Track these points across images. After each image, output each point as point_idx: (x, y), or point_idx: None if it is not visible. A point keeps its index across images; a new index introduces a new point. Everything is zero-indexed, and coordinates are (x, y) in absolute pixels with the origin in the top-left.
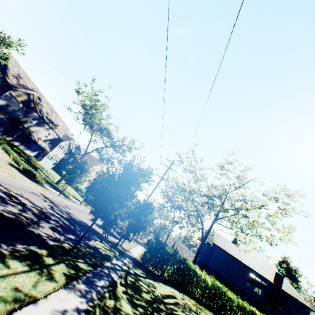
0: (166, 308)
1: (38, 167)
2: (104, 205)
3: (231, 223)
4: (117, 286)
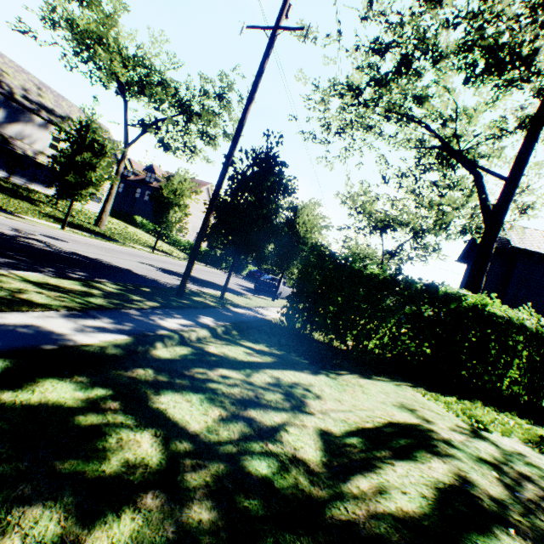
0: None
1: (39, 201)
2: None
3: None
4: None
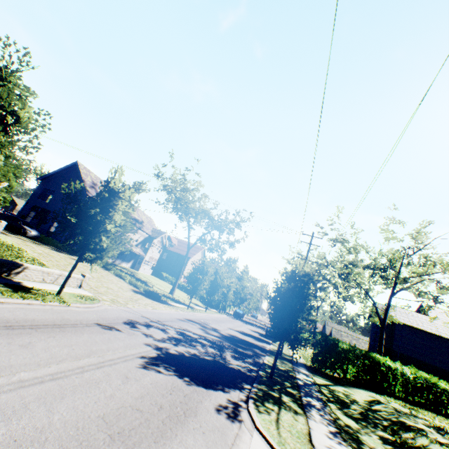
0: (381, 416)
1: (146, 281)
2: (292, 327)
3: (419, 295)
4: (327, 404)
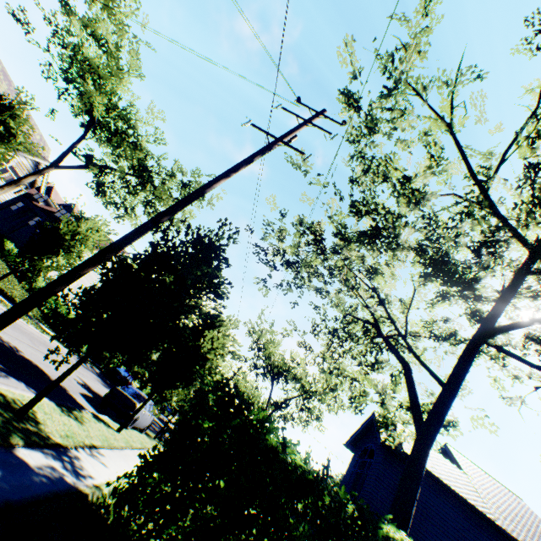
0: None
1: None
2: None
3: None
4: None
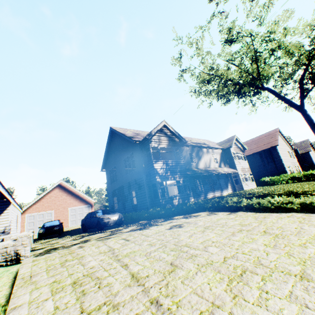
0: None
1: (289, 192)
2: None
3: None
4: None
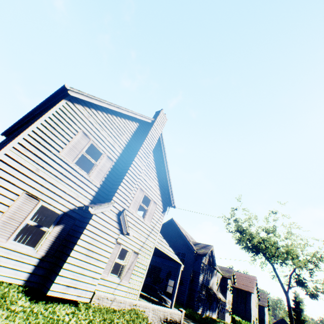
0: None
1: None
2: None
3: None
4: None
